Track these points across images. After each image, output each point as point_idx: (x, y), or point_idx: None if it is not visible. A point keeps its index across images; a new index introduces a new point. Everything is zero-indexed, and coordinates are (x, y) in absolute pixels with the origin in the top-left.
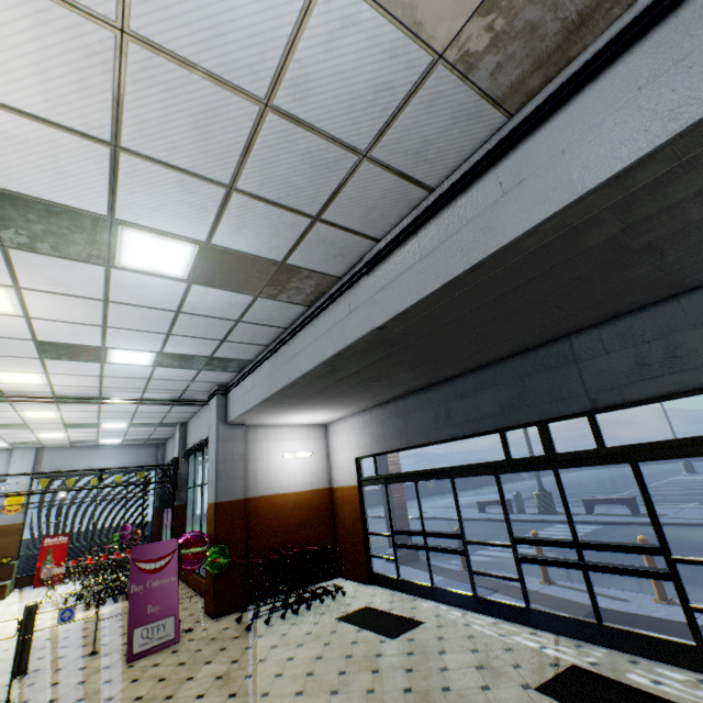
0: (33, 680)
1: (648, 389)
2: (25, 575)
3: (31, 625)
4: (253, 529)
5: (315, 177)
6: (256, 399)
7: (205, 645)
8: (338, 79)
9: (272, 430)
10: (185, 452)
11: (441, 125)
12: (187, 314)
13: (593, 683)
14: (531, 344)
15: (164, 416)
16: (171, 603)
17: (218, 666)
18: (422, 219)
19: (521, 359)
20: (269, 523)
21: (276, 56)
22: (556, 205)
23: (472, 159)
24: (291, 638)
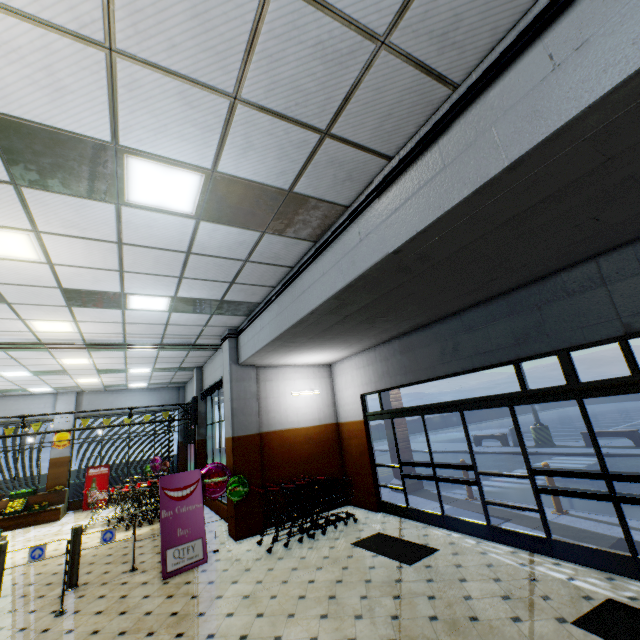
0: (83, 592)
1: None
2: (76, 499)
3: (78, 545)
4: (267, 461)
5: (326, 77)
6: (265, 339)
7: (231, 565)
8: None
9: (281, 370)
10: (202, 392)
11: None
12: (197, 255)
13: (638, 620)
14: (551, 269)
15: (182, 361)
16: (198, 527)
17: (244, 586)
18: (443, 123)
19: (537, 287)
20: (282, 455)
21: None
22: (638, 61)
23: (509, 37)
24: (310, 561)
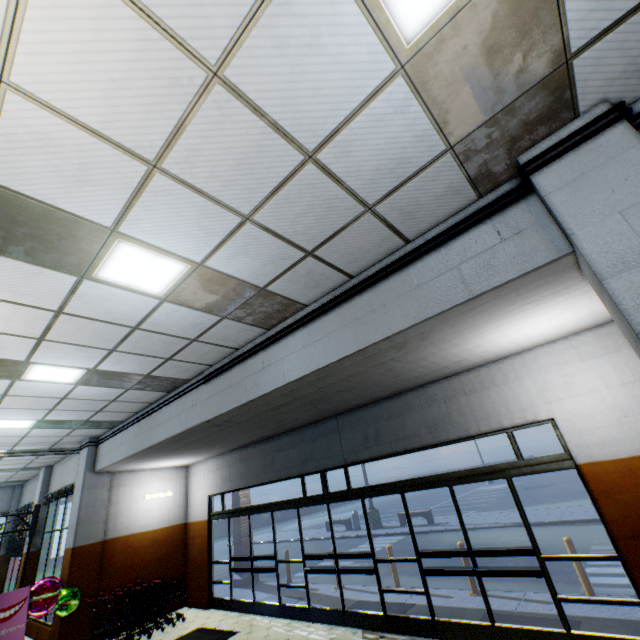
0: None
1: (368, 453)
2: None
3: None
4: (107, 569)
5: (166, 346)
6: (123, 454)
7: None
8: (175, 322)
9: (138, 474)
10: (47, 496)
11: (234, 332)
12: (71, 399)
13: None
14: (316, 419)
15: (30, 462)
16: None
17: None
18: (233, 362)
19: (314, 427)
20: (124, 561)
21: (141, 317)
22: (279, 384)
23: (255, 342)
24: None
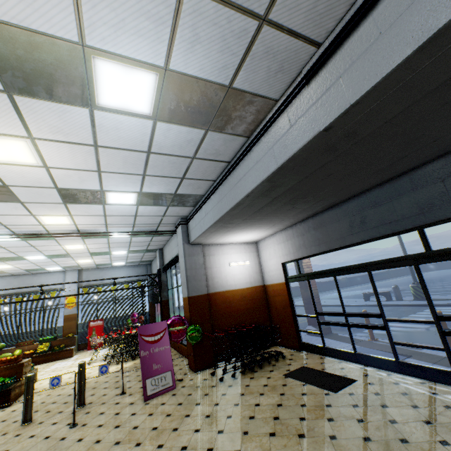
0: (88, 410)
1: None
2: (82, 343)
3: (83, 375)
4: (214, 314)
5: None
6: (209, 222)
7: (193, 391)
8: None
9: (220, 247)
10: (163, 267)
11: None
12: (155, 154)
13: None
14: None
15: (148, 245)
16: (168, 363)
17: (205, 407)
18: None
19: (441, 162)
20: (225, 310)
21: None
22: None
23: None
24: (253, 389)
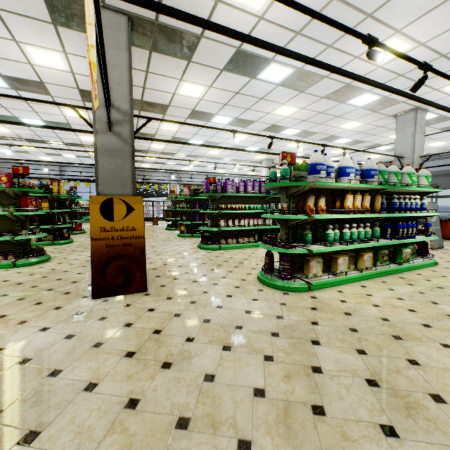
0: None
1: None
2: None
3: None
4: None
5: None
6: None
7: None
8: None
9: None
10: None
11: None
12: None
13: None
14: None
15: None
16: None
17: None
18: None
19: None
20: None
21: None
22: None
23: None
24: None
